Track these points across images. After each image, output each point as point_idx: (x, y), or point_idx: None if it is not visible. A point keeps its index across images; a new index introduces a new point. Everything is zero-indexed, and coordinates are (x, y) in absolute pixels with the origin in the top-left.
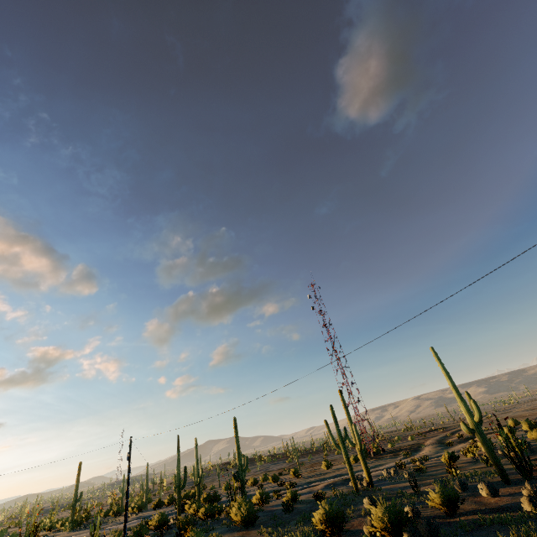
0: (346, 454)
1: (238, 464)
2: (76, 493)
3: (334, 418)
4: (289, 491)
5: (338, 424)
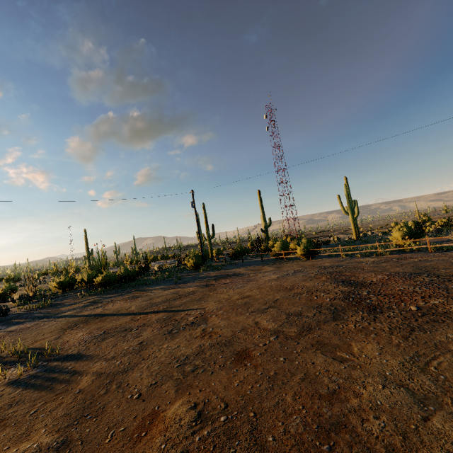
0: (353, 217)
1: (265, 222)
2: (88, 250)
3: (347, 193)
4: (305, 239)
5: (349, 198)
